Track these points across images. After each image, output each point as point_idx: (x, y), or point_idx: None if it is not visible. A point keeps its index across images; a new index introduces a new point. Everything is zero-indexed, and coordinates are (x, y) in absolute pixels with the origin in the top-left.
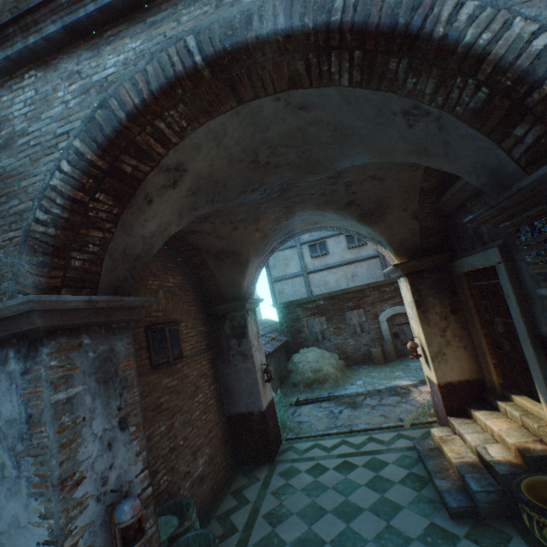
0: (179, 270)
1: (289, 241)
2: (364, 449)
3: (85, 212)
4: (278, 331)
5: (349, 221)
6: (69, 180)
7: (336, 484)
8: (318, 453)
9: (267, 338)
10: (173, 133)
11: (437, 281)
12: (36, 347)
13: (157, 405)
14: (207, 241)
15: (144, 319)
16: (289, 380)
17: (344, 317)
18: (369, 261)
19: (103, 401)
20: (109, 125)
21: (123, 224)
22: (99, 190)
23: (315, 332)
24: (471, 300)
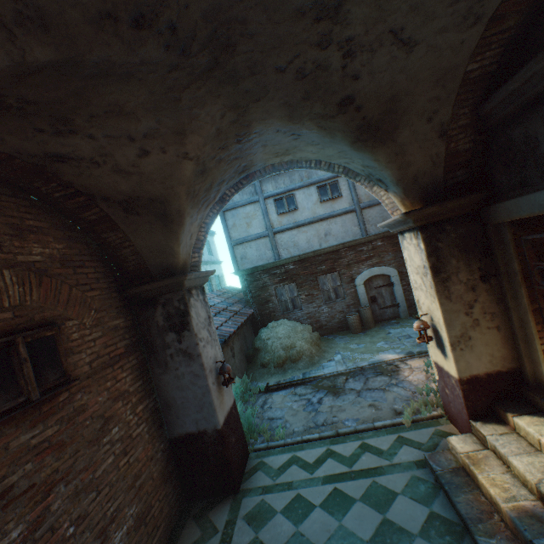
0: (60, 232)
1: (246, 185)
2: (359, 467)
3: None
4: (242, 301)
5: (338, 146)
6: None
7: (328, 540)
8: (297, 475)
9: (229, 313)
10: None
11: (463, 236)
12: None
13: None
14: (98, 179)
15: None
16: (257, 360)
17: (317, 282)
18: (344, 217)
19: None
20: None
21: None
22: None
23: (285, 301)
24: (518, 262)
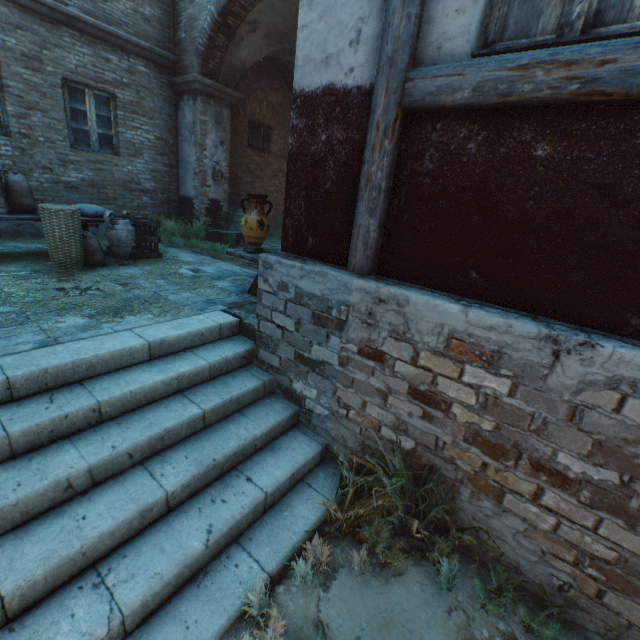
0: (283, 93)
1: None
2: None
3: (214, 43)
4: None
5: None
6: (209, 27)
7: None
8: None
9: None
10: (248, 6)
11: None
12: (197, 97)
13: (248, 167)
14: None
15: (250, 116)
16: None
17: None
18: None
19: (216, 130)
20: (223, 3)
21: (230, 51)
22: (219, 33)
23: None
24: None
